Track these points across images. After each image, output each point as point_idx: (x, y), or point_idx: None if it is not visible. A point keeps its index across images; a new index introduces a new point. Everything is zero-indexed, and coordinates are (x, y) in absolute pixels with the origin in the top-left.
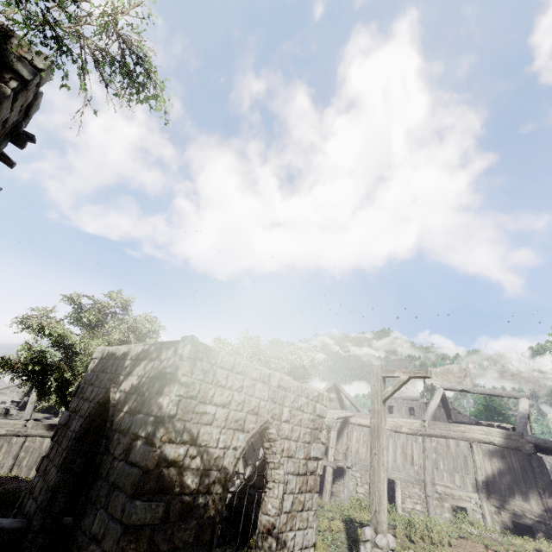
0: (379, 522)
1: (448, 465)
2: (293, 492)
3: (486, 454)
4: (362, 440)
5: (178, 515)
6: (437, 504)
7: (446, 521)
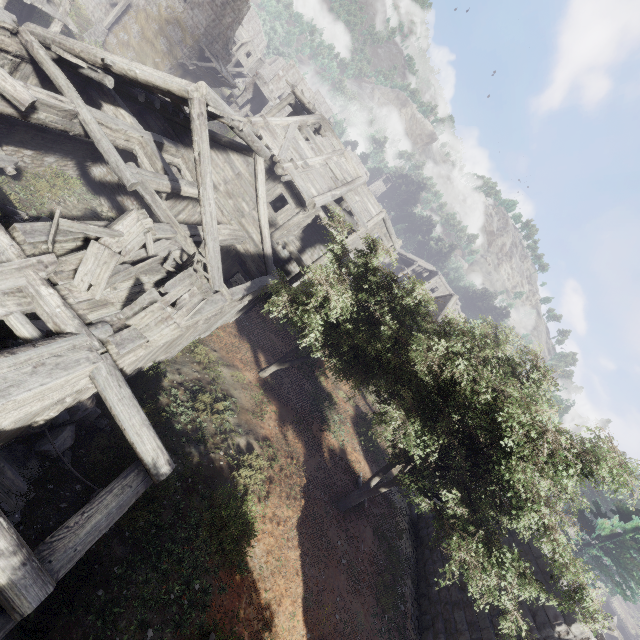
0: None
1: None
2: None
3: None
4: None
5: None
6: None
7: None
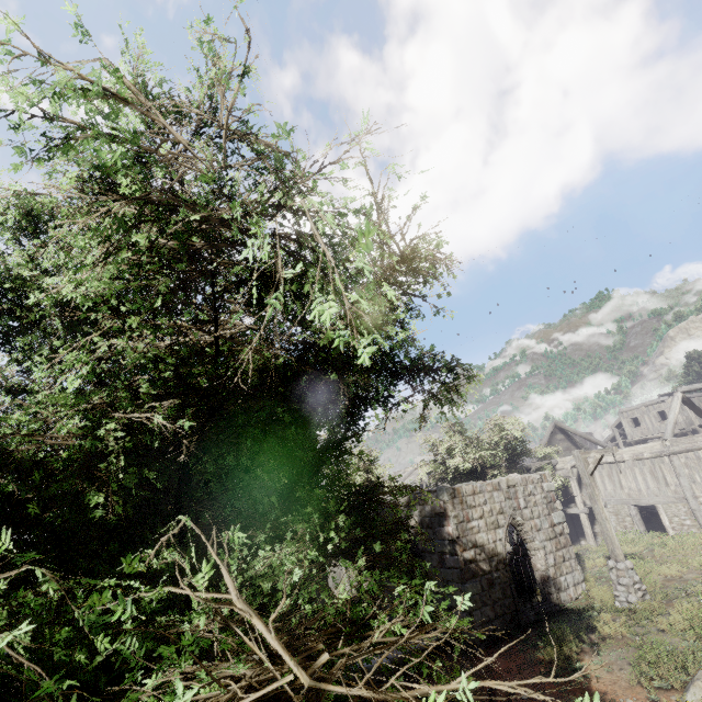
0: (616, 555)
1: None
2: (552, 552)
3: None
4: (606, 477)
5: (488, 586)
6: None
7: None
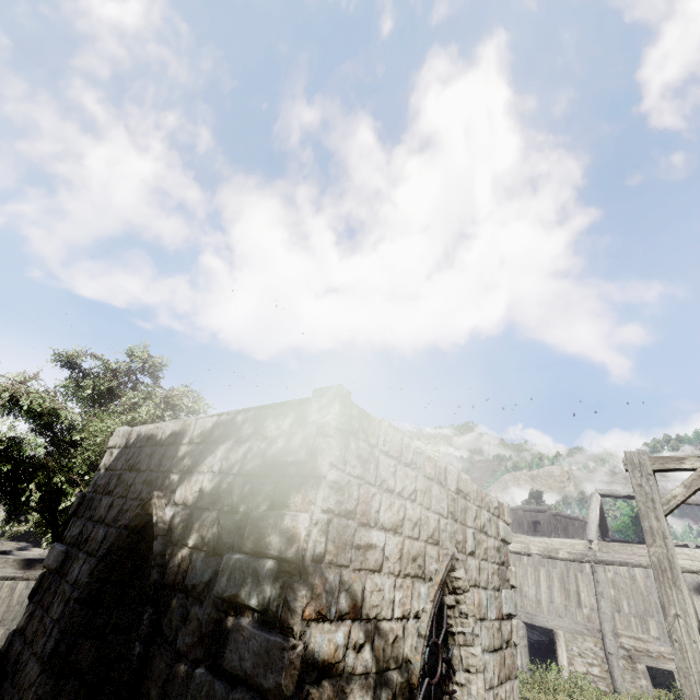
0: None
1: (637, 606)
2: (492, 686)
3: (695, 588)
4: None
5: None
6: (625, 666)
7: (642, 692)
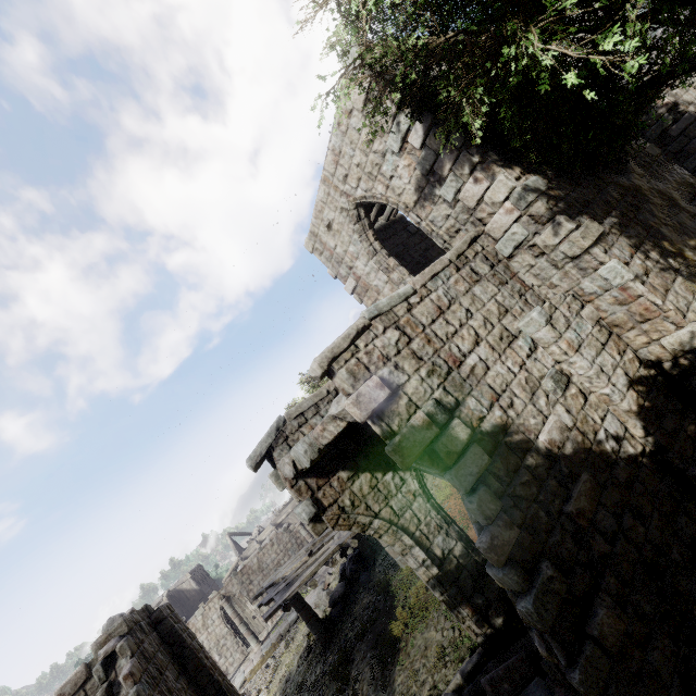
0: None
1: None
2: None
3: None
4: None
5: None
6: None
7: None
